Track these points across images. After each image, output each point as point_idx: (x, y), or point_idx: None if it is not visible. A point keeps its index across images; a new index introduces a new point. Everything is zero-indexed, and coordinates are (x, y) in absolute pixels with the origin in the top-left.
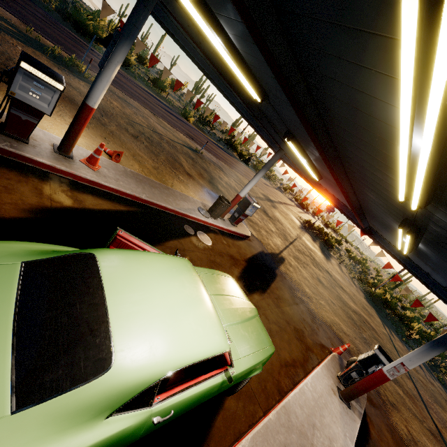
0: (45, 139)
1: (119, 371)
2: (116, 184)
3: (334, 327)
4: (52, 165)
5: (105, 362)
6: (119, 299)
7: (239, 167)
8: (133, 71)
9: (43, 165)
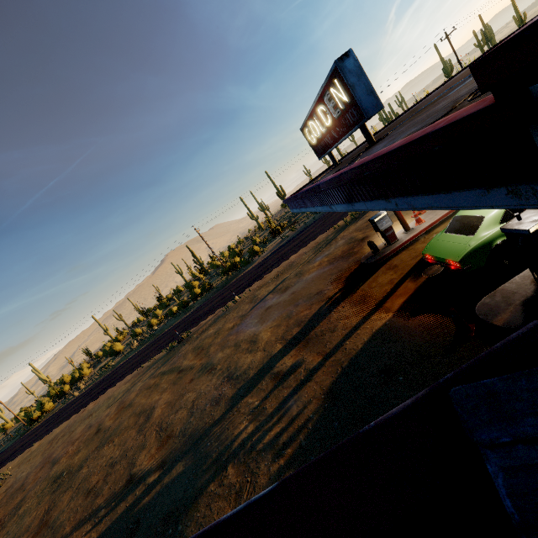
0: (398, 235)
1: (488, 216)
2: (438, 216)
3: None
4: (412, 236)
5: (482, 218)
6: (472, 212)
7: None
8: None
9: (411, 239)
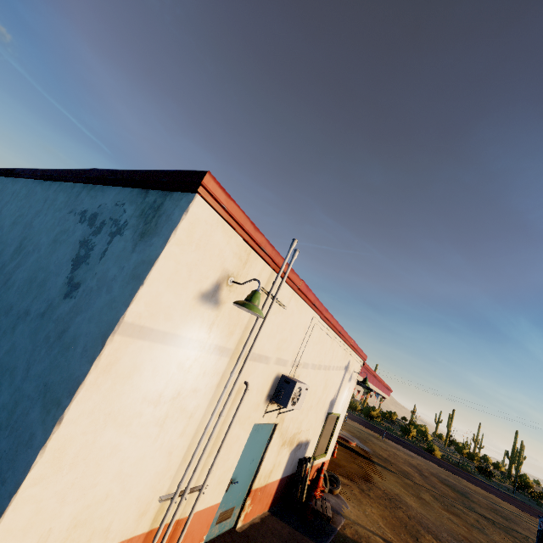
0: None
1: None
2: None
3: (381, 483)
4: None
5: None
6: None
7: (506, 497)
8: (377, 422)
9: None
